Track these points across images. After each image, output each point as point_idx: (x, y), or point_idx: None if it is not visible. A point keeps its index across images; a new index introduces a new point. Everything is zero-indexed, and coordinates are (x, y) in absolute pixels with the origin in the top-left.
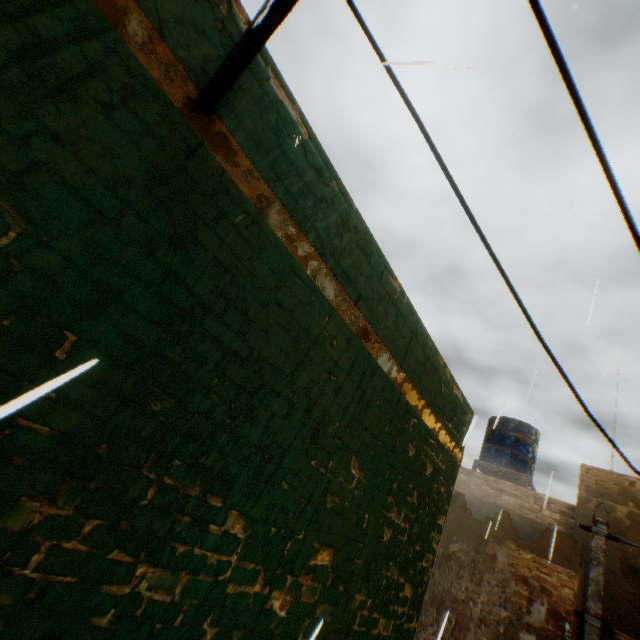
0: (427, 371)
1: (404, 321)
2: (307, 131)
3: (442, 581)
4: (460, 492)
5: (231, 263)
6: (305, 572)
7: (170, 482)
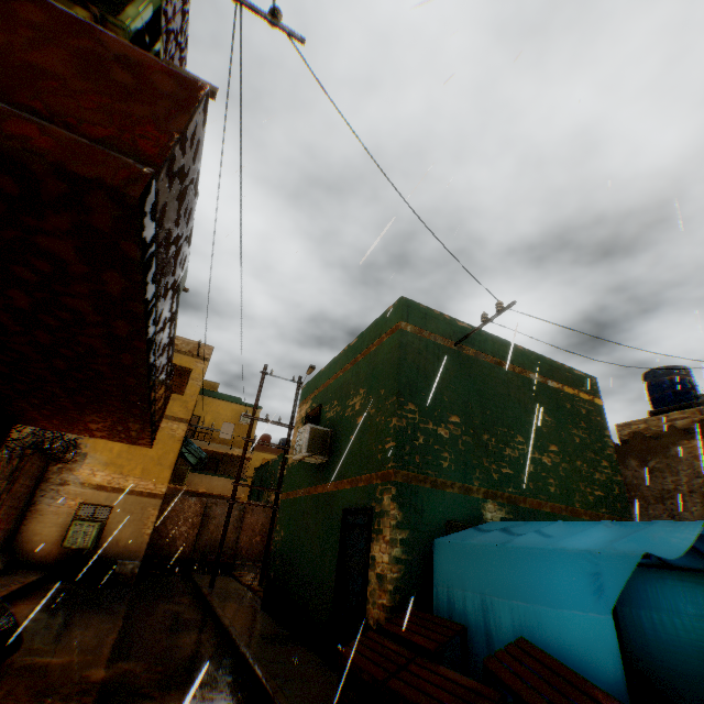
0: (554, 371)
1: (531, 358)
2: (470, 327)
3: (654, 487)
4: (635, 431)
5: (479, 374)
6: (549, 453)
7: (500, 429)
